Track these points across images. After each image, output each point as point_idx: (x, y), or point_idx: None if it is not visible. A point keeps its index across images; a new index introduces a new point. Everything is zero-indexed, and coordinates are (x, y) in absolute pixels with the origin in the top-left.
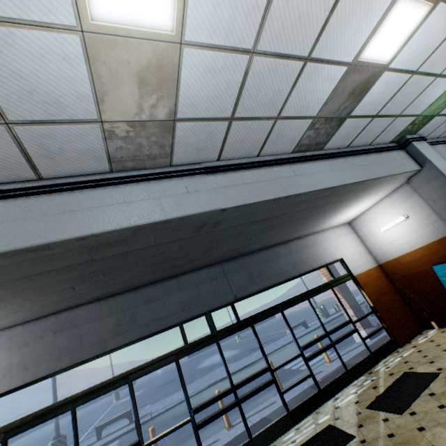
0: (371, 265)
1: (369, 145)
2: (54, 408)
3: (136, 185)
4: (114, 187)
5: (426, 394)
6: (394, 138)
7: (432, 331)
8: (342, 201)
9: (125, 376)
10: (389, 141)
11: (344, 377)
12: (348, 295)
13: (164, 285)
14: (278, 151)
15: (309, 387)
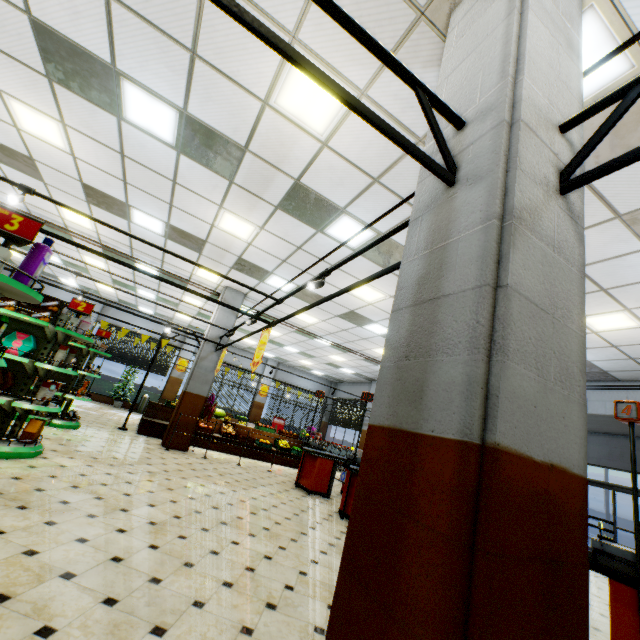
0: None
1: None
2: None
3: (594, 390)
4: None
5: None
6: None
7: None
8: None
9: (609, 485)
10: None
11: None
12: None
13: None
14: None
15: None
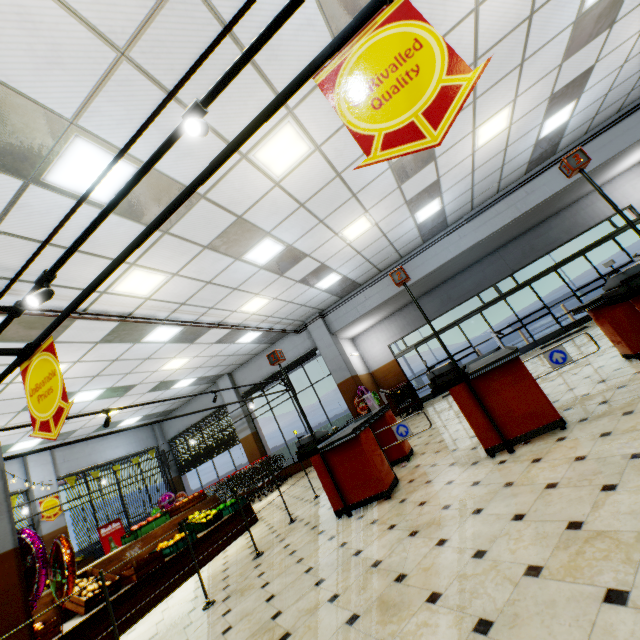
0: None
1: (617, 112)
2: (428, 337)
3: (436, 245)
4: (428, 250)
5: None
6: None
7: None
8: (592, 176)
9: (454, 323)
10: None
11: None
12: None
13: (460, 276)
14: (511, 183)
15: None
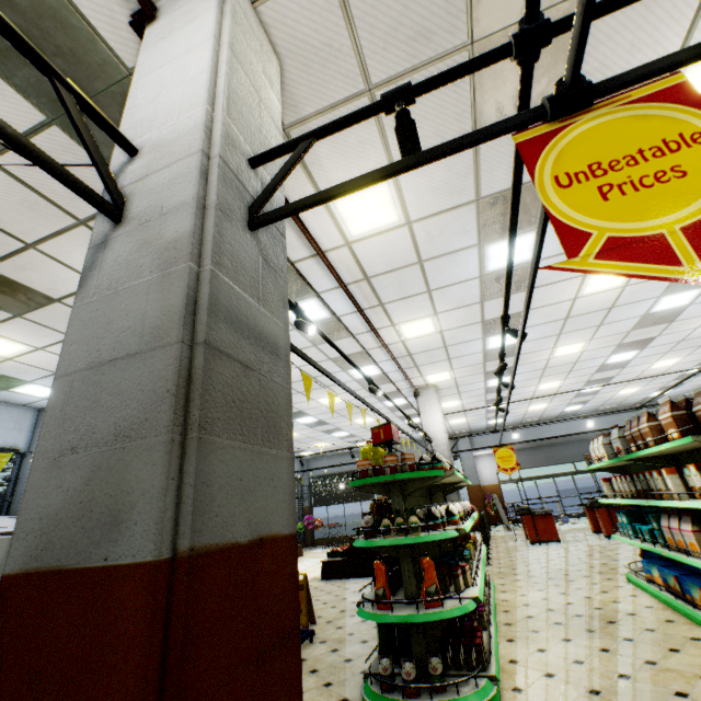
0: None
1: None
2: (529, 478)
3: (563, 423)
4: (557, 424)
5: None
6: None
7: None
8: None
9: (551, 475)
10: None
11: None
12: None
13: (565, 445)
14: (622, 407)
15: None
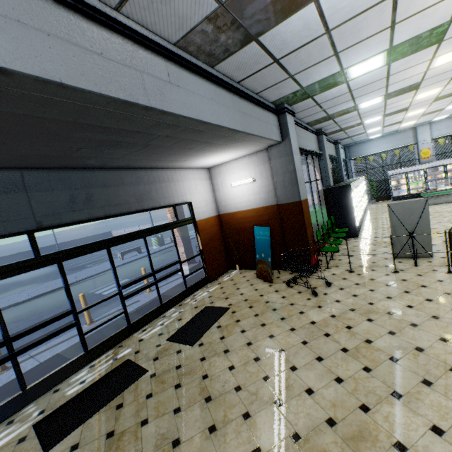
0: (213, 213)
1: (257, 94)
2: None
3: None
4: None
5: (215, 326)
6: (277, 100)
7: (235, 271)
8: (212, 144)
9: None
10: (272, 101)
11: (157, 310)
12: (185, 235)
13: None
14: (155, 26)
15: (121, 318)
